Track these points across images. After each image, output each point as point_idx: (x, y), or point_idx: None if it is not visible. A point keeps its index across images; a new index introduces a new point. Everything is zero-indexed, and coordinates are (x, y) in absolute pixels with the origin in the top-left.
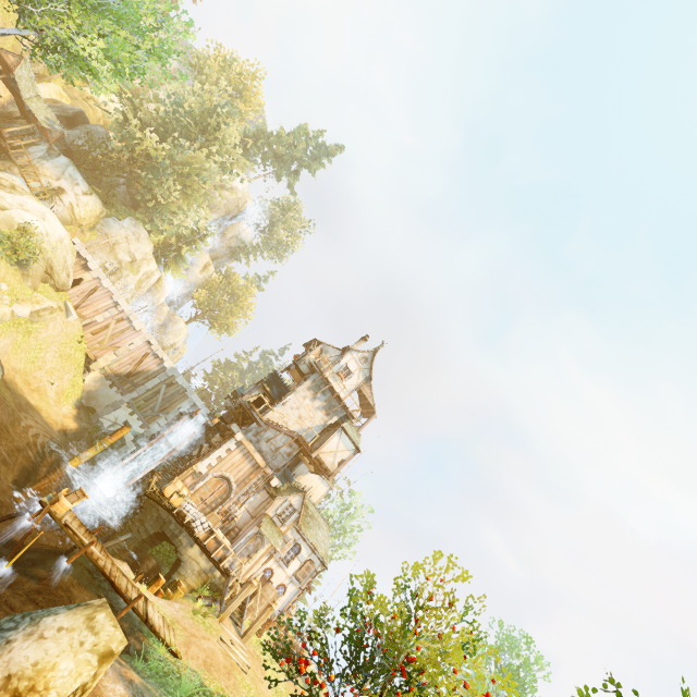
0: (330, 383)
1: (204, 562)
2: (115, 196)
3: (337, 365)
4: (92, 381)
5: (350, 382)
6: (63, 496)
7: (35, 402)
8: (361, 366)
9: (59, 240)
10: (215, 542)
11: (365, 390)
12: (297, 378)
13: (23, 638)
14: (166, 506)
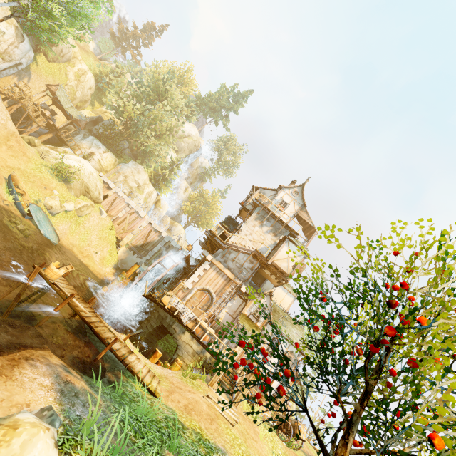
0: (271, 211)
1: (195, 345)
2: (121, 150)
3: (274, 201)
4: (122, 253)
5: (288, 211)
6: (52, 264)
7: (85, 262)
8: (294, 198)
9: (90, 173)
10: (201, 330)
11: (302, 215)
12: (247, 218)
13: None
14: (158, 303)
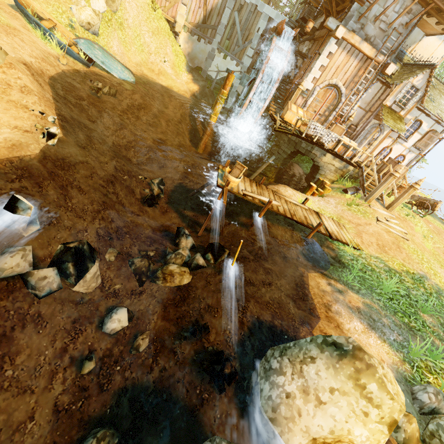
0: None
1: (337, 163)
2: None
3: None
4: (184, 44)
5: None
6: (229, 175)
7: (165, 83)
8: None
9: None
10: (343, 148)
11: None
12: None
13: (300, 397)
14: (294, 134)
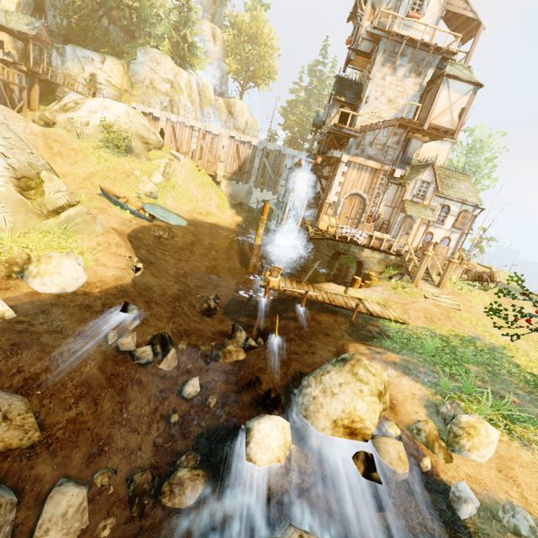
0: (405, 37)
1: (377, 256)
2: (114, 42)
3: (401, 7)
4: (226, 188)
5: (428, 14)
6: (269, 277)
7: (212, 221)
8: None
9: (126, 115)
10: (377, 241)
11: (454, 6)
12: (363, 64)
13: (322, 396)
14: (328, 238)
